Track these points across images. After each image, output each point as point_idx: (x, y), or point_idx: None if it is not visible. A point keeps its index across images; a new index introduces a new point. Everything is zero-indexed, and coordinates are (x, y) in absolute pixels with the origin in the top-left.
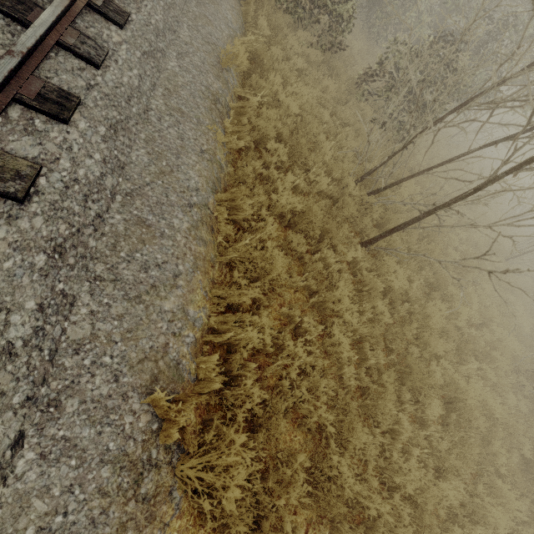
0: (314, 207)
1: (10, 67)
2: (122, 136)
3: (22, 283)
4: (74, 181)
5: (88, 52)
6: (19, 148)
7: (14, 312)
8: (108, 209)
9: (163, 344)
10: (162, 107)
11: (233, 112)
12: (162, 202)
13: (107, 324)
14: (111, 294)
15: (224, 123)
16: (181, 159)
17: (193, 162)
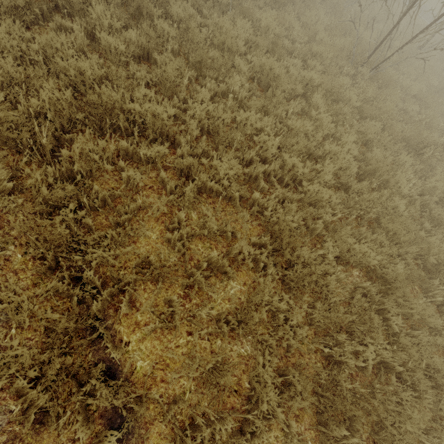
0: None
1: None
2: None
3: None
4: None
5: None
6: None
7: None
8: None
9: None
10: None
11: None
12: None
13: None
14: None
15: None
16: None
17: None
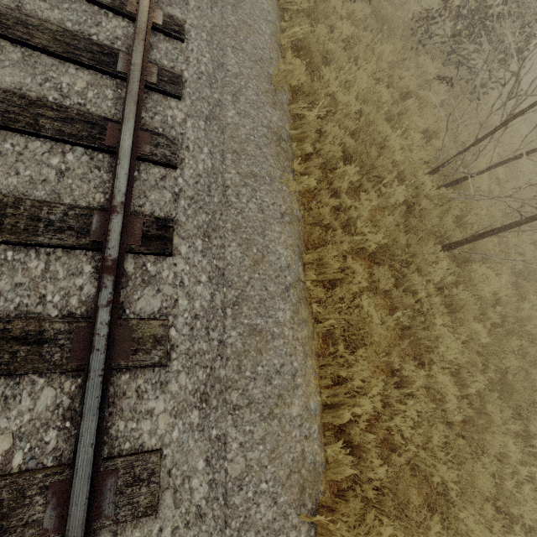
0: (401, 240)
1: (119, 228)
2: (214, 239)
3: (190, 447)
4: (195, 318)
5: (164, 154)
6: (145, 305)
7: (192, 477)
8: (224, 329)
9: (300, 451)
10: (236, 178)
11: (292, 138)
12: (264, 298)
13: (255, 452)
14: (250, 419)
15: (290, 162)
16: (267, 237)
17: (277, 234)
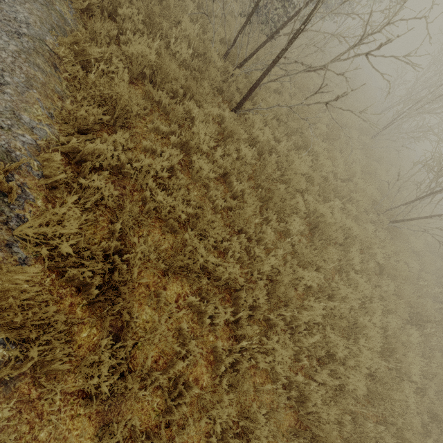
0: (166, 58)
1: None
2: None
3: None
4: None
5: None
6: None
7: None
8: None
9: None
10: None
11: None
12: None
13: None
14: None
15: None
16: None
17: None
